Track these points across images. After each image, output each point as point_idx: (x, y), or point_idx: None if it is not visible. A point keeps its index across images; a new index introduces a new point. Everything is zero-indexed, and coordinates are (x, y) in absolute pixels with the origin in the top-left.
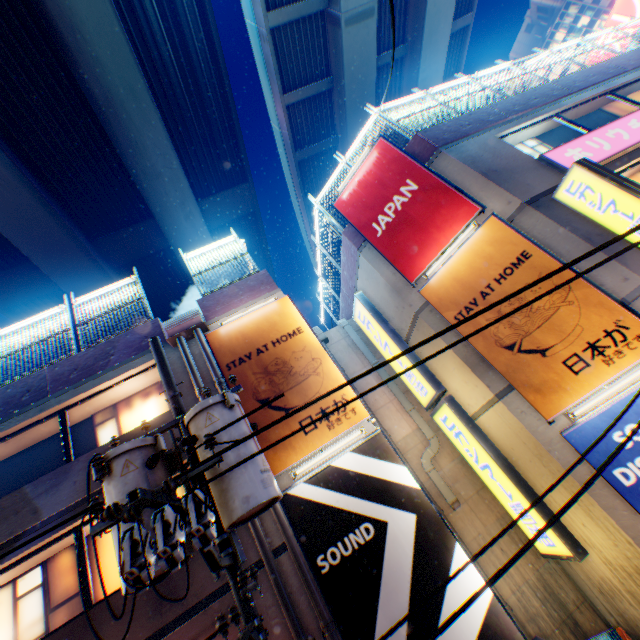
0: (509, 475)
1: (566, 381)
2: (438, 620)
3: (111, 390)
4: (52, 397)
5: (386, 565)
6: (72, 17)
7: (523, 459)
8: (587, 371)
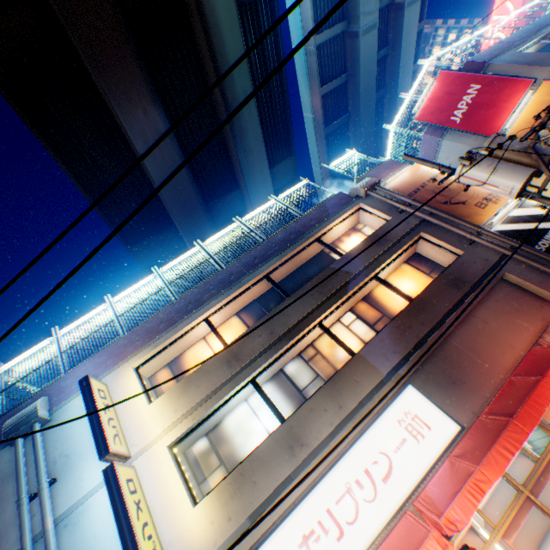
0: None
1: None
2: None
3: (334, 229)
4: (308, 233)
5: None
6: (224, 52)
7: None
8: None
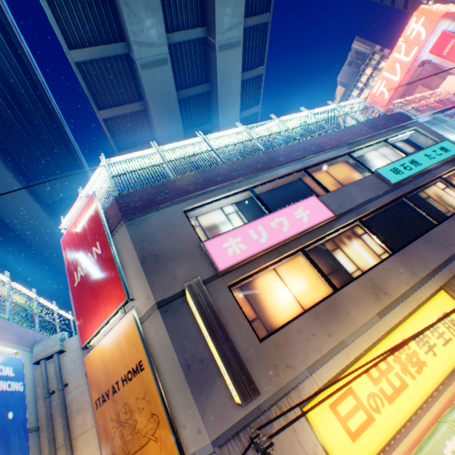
0: None
1: None
2: None
3: None
4: None
5: None
6: None
7: None
8: None
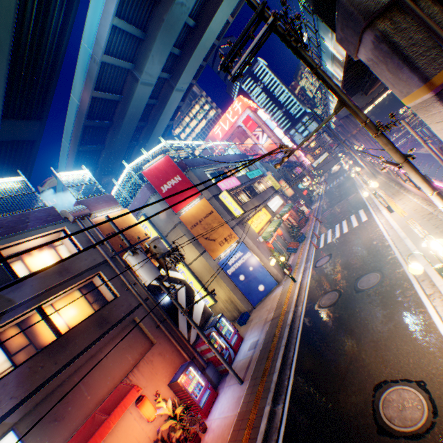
0: (199, 282)
1: (219, 248)
2: (193, 310)
3: (27, 242)
4: None
5: (179, 300)
6: None
7: (205, 275)
8: (224, 245)
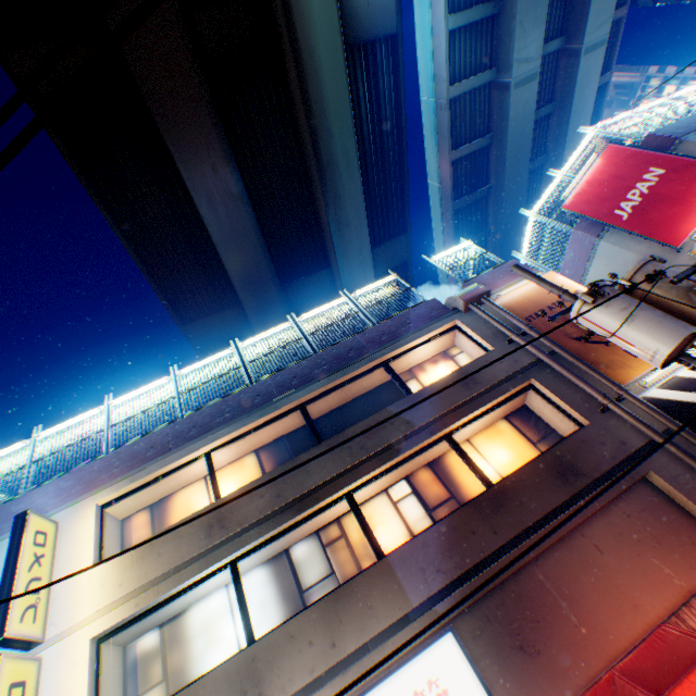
0: None
1: None
2: None
3: (412, 351)
4: (374, 352)
5: None
6: (322, 102)
7: None
8: None
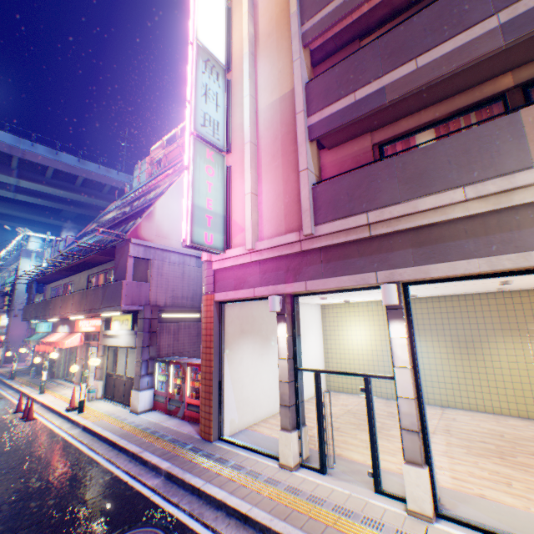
0: None
1: None
2: None
3: None
4: None
5: None
6: None
7: None
8: None
